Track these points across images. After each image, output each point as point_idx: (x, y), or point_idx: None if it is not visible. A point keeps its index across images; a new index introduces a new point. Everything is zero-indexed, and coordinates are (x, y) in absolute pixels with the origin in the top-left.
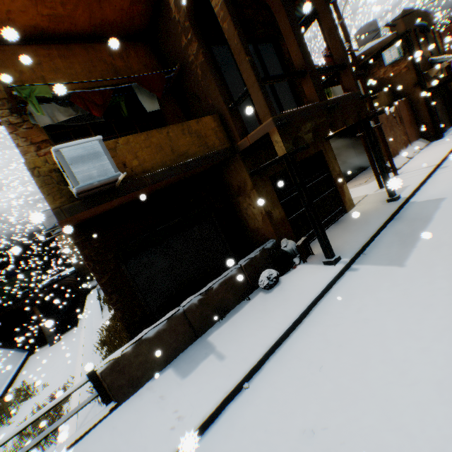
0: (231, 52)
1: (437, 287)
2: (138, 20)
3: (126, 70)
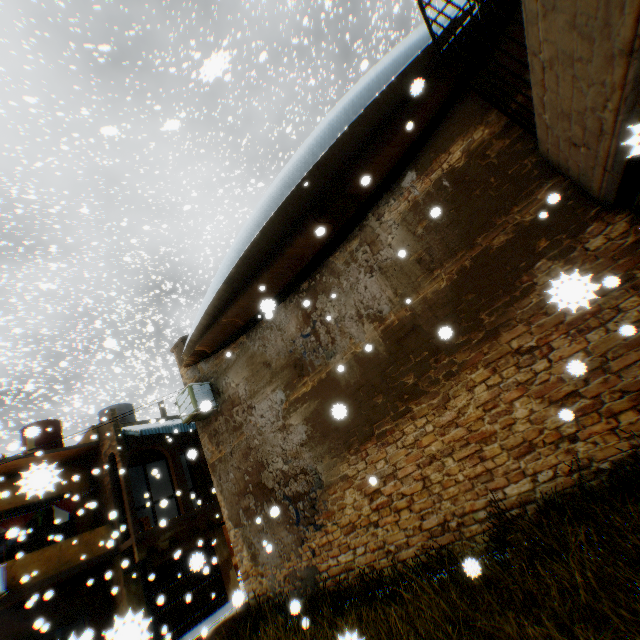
0: (144, 469)
1: None
2: (82, 454)
3: (60, 485)
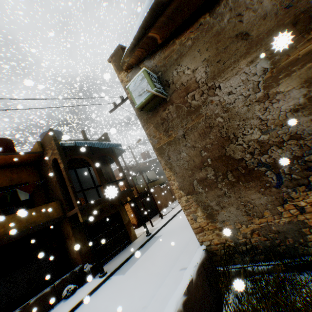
0: (75, 171)
1: (123, 282)
2: (32, 160)
3: (19, 178)
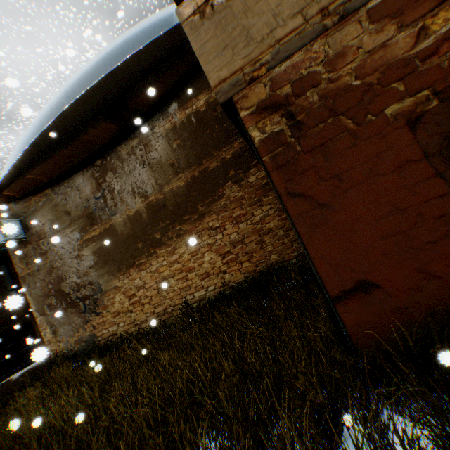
0: None
1: None
2: None
3: None
